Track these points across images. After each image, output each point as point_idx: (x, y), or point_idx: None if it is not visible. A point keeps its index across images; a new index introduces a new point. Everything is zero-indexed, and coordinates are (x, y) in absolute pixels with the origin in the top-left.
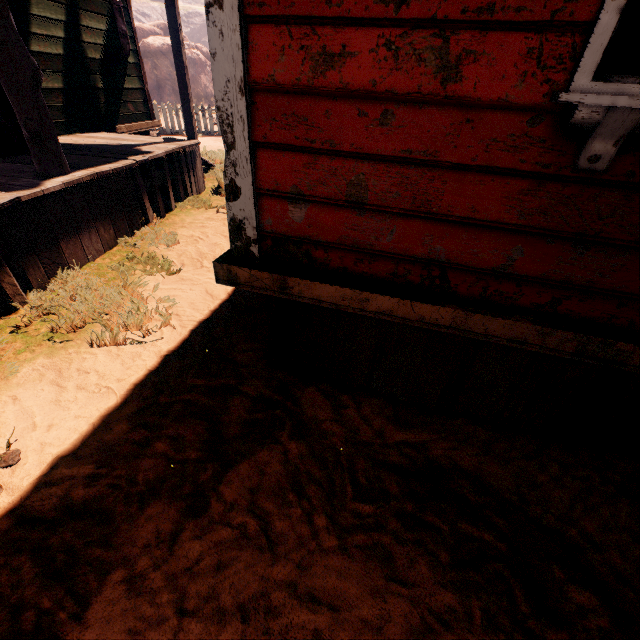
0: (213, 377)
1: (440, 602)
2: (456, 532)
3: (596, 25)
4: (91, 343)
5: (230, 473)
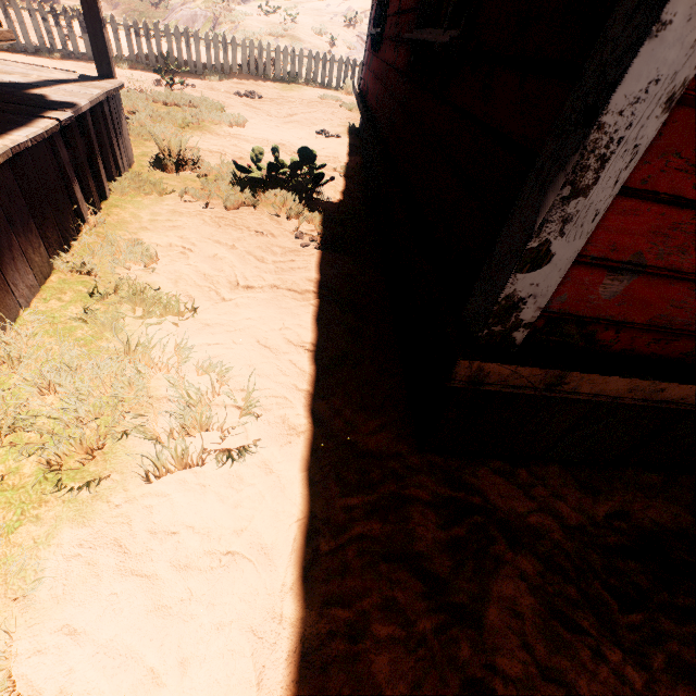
0: (369, 488)
1: None
2: None
3: None
4: (146, 477)
5: (486, 633)
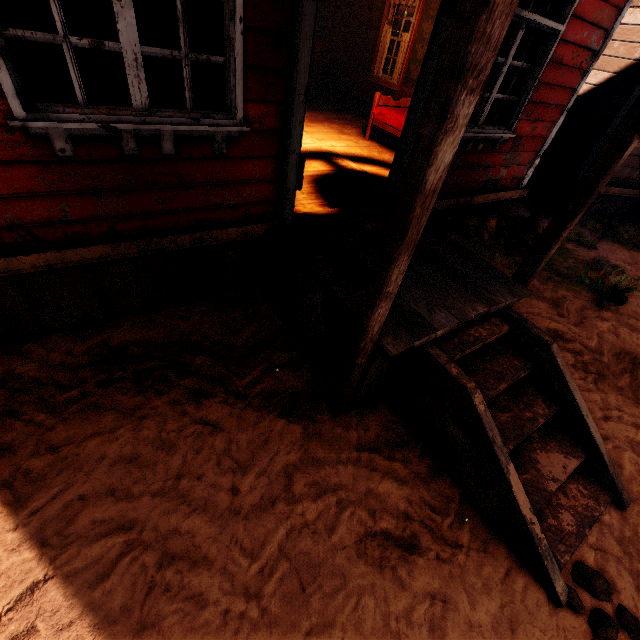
0: None
1: (134, 403)
2: (136, 372)
3: (2, 84)
4: None
5: None
